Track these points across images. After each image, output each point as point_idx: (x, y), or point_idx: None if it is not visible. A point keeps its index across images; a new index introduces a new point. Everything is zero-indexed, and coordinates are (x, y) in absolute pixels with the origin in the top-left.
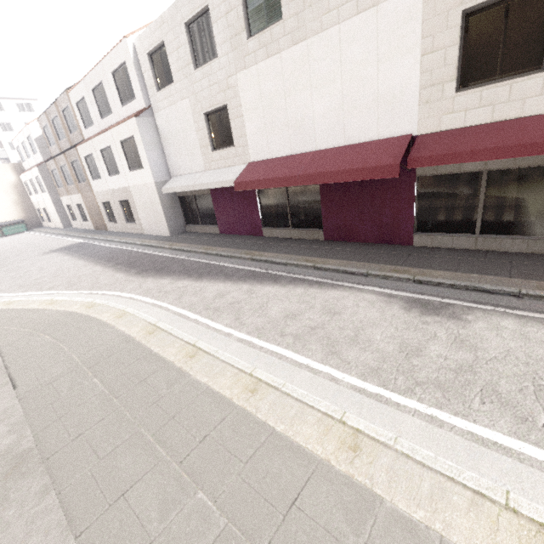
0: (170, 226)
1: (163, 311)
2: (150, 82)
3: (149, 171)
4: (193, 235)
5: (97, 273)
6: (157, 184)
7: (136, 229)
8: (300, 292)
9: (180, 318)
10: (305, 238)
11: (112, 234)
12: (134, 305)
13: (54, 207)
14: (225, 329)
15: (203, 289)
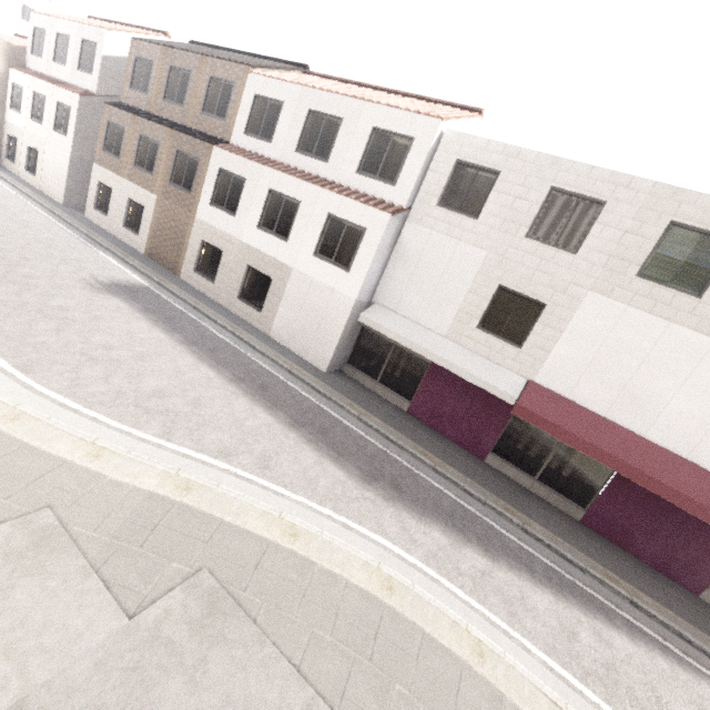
0: (333, 359)
1: (524, 652)
2: (434, 188)
3: (358, 283)
4: (366, 393)
5: (280, 437)
6: (356, 303)
7: (253, 319)
8: (669, 671)
9: (572, 691)
10: (552, 503)
11: (198, 296)
12: (456, 607)
13: (68, 168)
14: None
15: (525, 596)
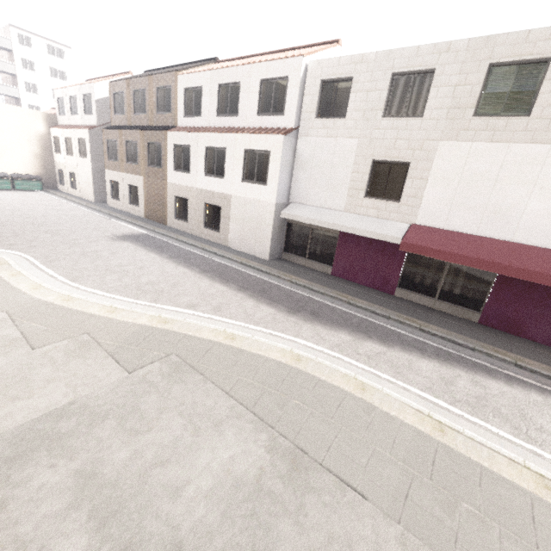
0: (271, 250)
1: (402, 390)
2: (311, 107)
3: (274, 190)
4: (298, 268)
5: (230, 296)
6: (276, 205)
7: (216, 238)
8: (542, 401)
9: (439, 408)
10: (452, 314)
11: (179, 233)
12: (350, 369)
13: (92, 177)
14: (522, 443)
15: (412, 363)
